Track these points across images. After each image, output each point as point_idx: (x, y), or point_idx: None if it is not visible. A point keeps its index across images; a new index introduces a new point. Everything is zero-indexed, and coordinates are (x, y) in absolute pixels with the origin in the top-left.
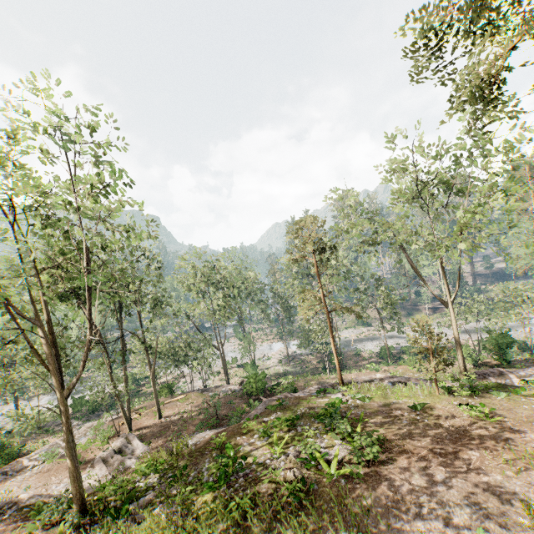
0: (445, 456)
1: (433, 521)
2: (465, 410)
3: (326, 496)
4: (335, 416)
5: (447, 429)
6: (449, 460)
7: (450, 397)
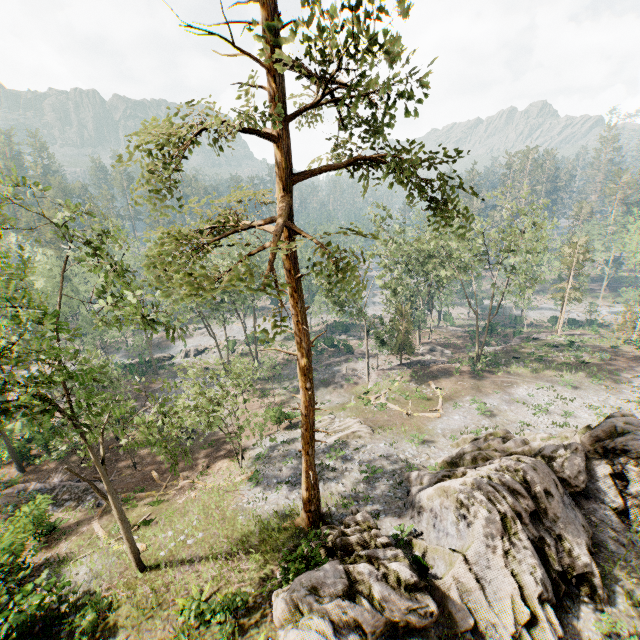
0: (634, 361)
1: (634, 372)
2: (637, 351)
3: (591, 365)
4: (578, 345)
5: (631, 355)
6: (636, 362)
7: (627, 346)
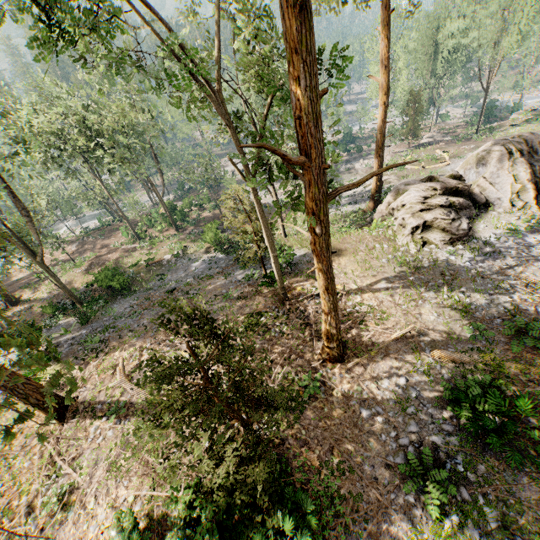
0: None
1: None
2: None
3: None
4: None
5: None
6: None
7: None
